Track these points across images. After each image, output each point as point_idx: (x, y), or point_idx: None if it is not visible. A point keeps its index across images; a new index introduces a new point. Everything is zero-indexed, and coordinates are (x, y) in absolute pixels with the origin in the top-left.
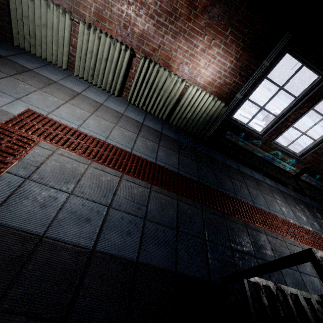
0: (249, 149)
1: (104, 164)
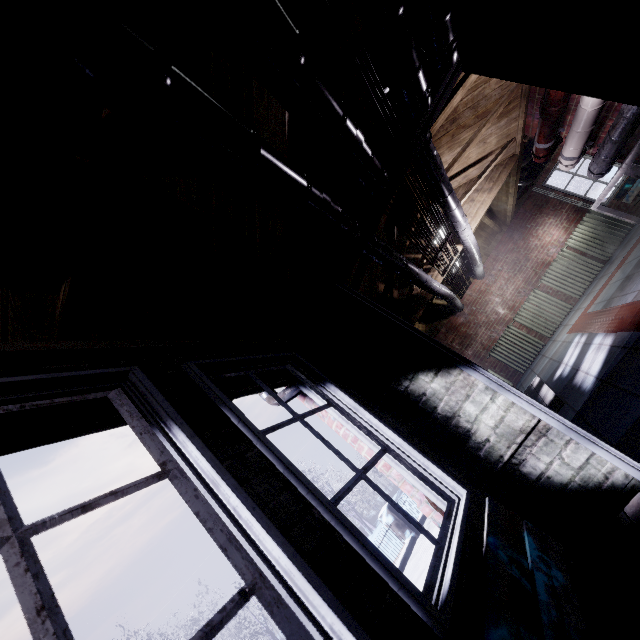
0: None
1: (611, 279)
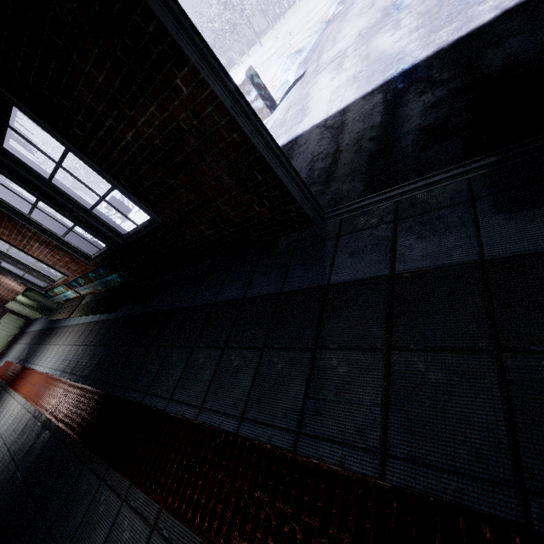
0: (61, 300)
1: None
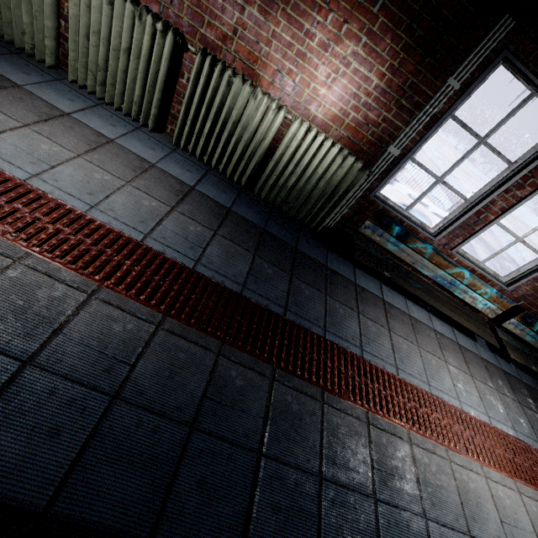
0: (406, 259)
1: (59, 261)
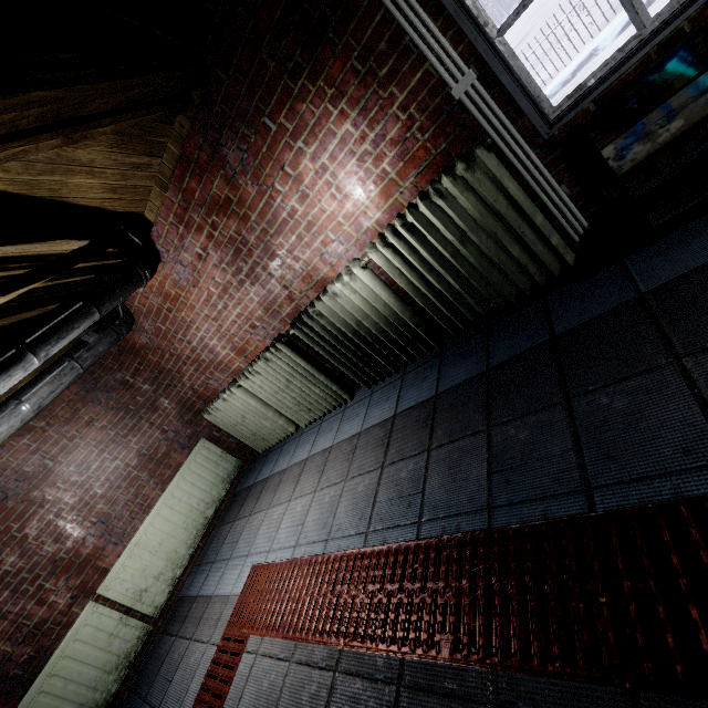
0: None
1: (313, 637)
